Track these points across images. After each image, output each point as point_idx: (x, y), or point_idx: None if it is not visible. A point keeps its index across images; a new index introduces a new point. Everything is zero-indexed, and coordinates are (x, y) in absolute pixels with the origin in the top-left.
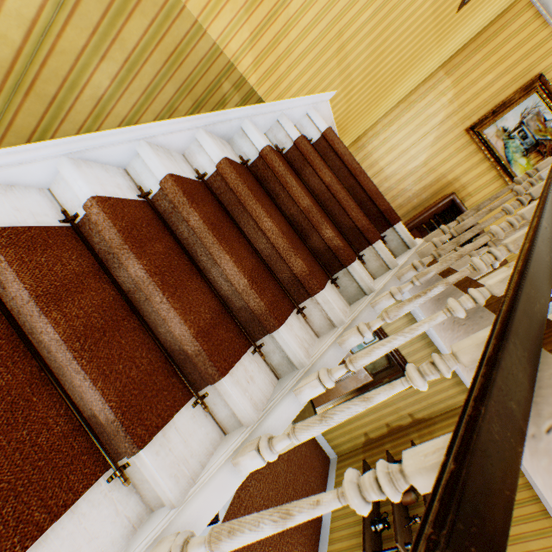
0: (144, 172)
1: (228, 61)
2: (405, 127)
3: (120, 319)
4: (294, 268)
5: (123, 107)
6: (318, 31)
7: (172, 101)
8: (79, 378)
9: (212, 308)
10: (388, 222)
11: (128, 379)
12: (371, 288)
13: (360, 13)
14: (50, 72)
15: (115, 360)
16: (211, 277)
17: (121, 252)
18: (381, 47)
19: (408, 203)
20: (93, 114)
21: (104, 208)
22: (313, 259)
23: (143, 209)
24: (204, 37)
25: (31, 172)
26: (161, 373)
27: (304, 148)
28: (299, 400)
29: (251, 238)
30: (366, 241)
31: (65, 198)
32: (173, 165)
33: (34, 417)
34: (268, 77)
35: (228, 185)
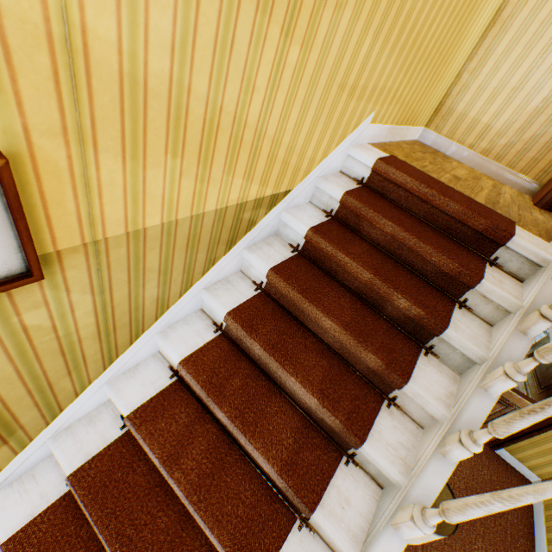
0: (213, 309)
1: (236, 205)
2: (506, 56)
3: (223, 456)
4: (368, 362)
5: (175, 288)
6: (313, 110)
7: (208, 258)
8: (202, 525)
9: (294, 427)
10: (494, 241)
11: (236, 519)
12: (480, 357)
13: (356, 52)
14: (120, 315)
15: (224, 501)
16: (288, 390)
17: (208, 402)
18: (411, 36)
19: (547, 152)
20: (159, 306)
21: (188, 369)
22: (394, 332)
23: (219, 344)
24: (205, 215)
25: (143, 352)
26: (264, 502)
27: (351, 206)
28: (400, 535)
29: (318, 333)
30: (464, 284)
31: (169, 357)
32: (231, 294)
33: (186, 550)
34: (283, 177)
35: (281, 291)
